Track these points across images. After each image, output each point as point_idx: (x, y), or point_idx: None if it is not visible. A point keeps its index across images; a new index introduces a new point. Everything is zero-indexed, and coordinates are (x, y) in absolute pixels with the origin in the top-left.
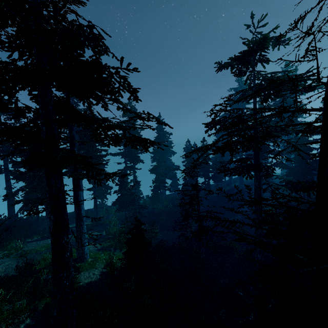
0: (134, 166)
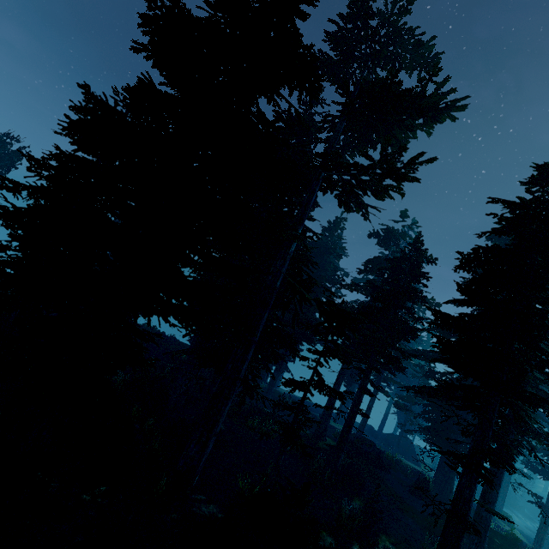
0: None
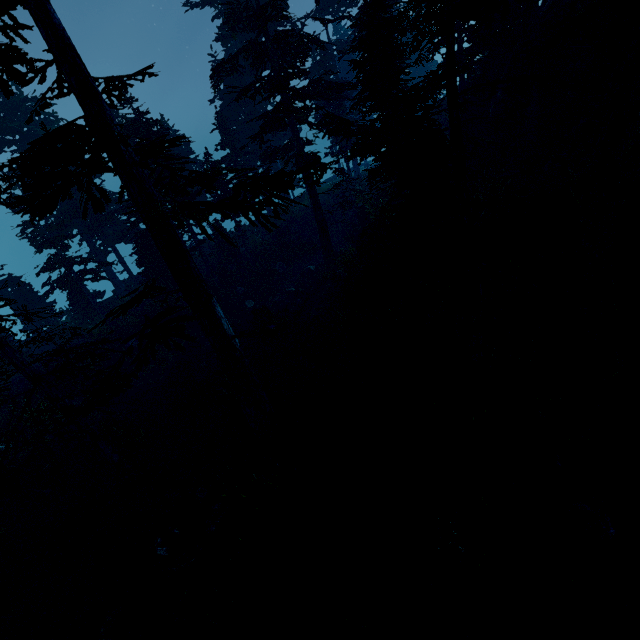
0: None
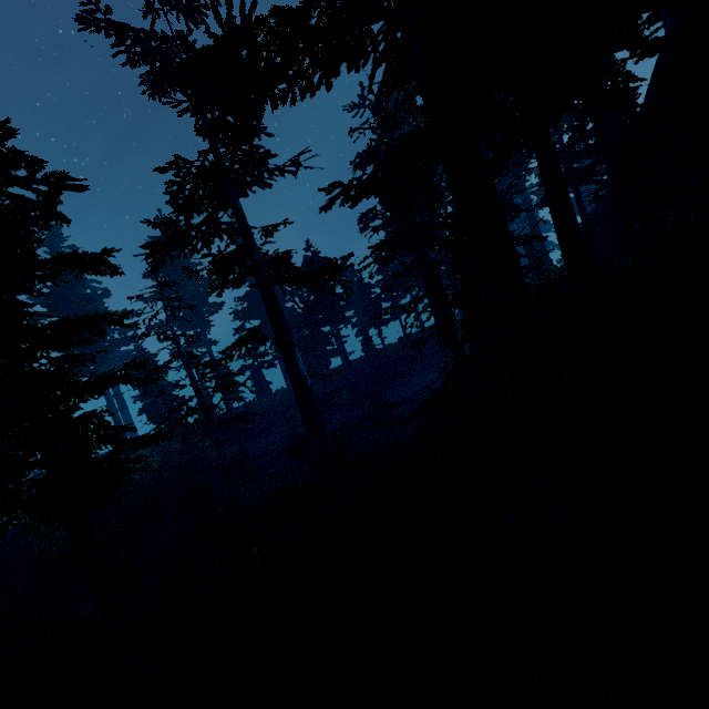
0: (205, 340)
